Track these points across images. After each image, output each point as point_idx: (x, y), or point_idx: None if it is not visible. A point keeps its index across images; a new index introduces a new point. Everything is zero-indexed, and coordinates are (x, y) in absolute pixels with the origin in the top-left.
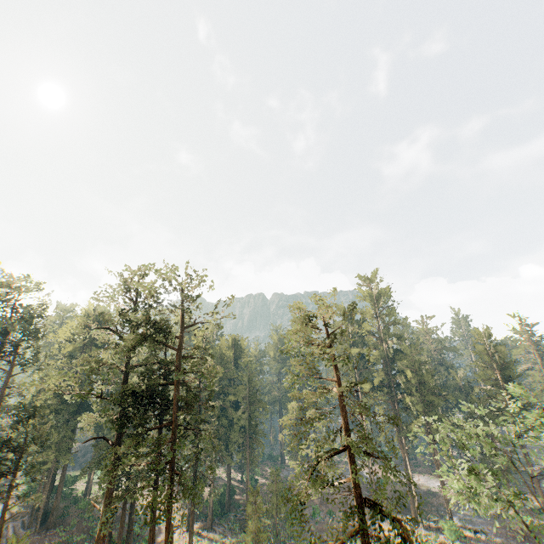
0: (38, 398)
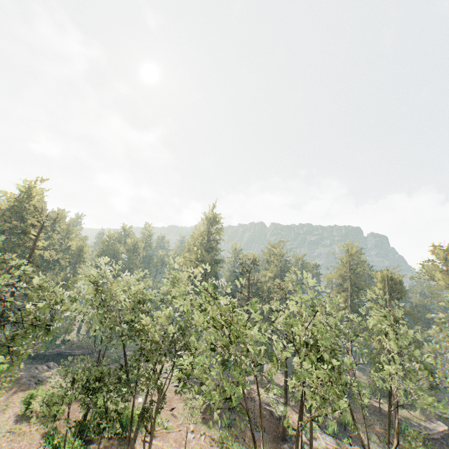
0: None
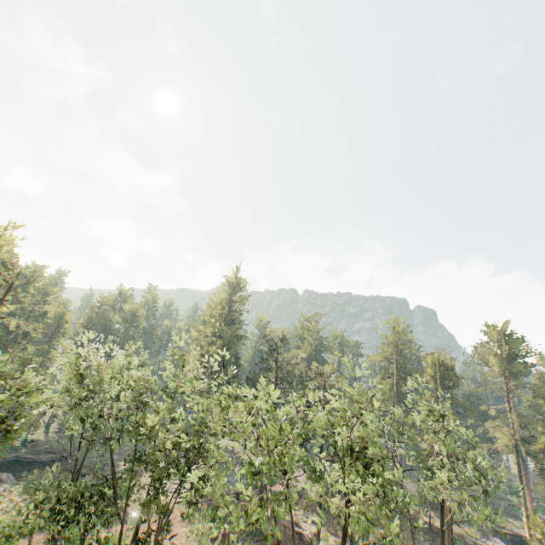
0: None
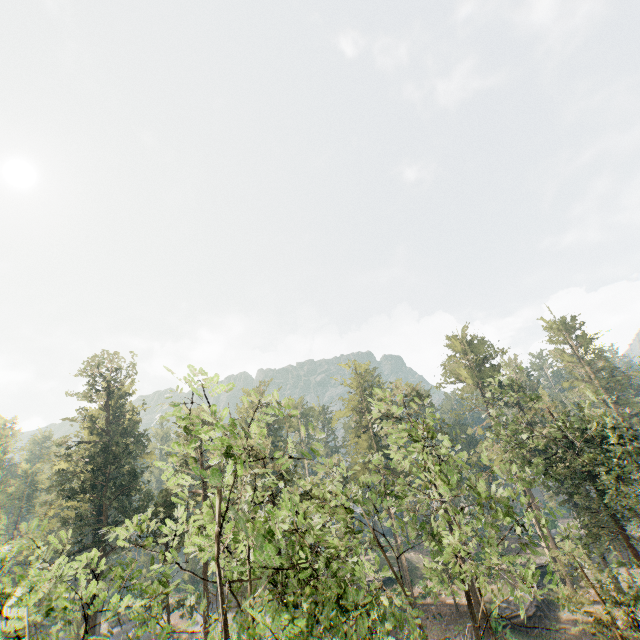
0: None
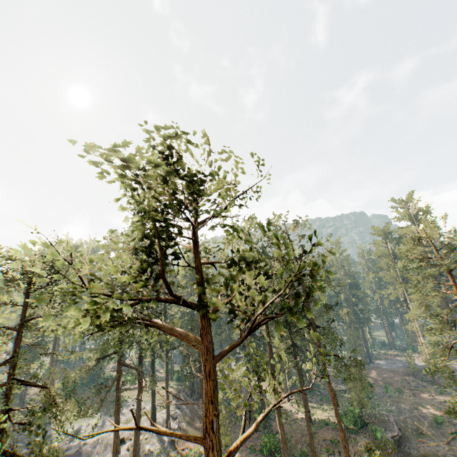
0: (175, 316)
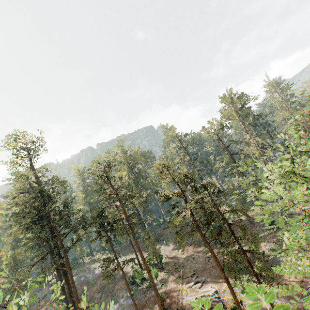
0: None
